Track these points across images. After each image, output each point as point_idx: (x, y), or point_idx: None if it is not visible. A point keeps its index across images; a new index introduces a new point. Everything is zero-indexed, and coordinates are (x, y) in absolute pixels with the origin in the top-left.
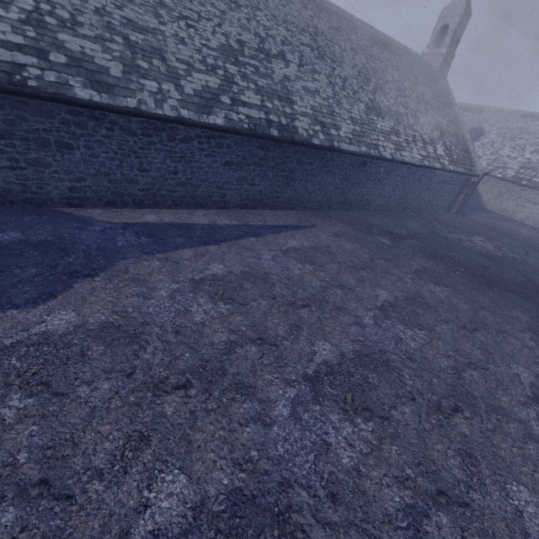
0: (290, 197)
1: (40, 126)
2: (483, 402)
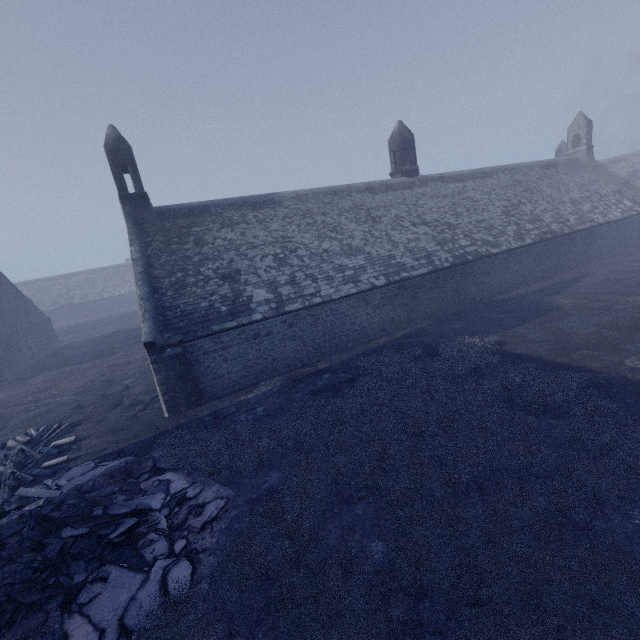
0: (561, 265)
1: (483, 268)
2: None
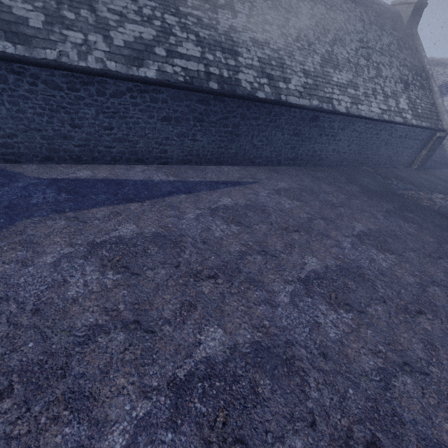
0: (236, 153)
1: None
2: (415, 431)
